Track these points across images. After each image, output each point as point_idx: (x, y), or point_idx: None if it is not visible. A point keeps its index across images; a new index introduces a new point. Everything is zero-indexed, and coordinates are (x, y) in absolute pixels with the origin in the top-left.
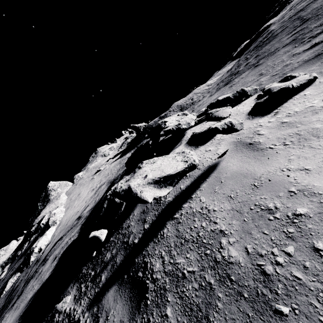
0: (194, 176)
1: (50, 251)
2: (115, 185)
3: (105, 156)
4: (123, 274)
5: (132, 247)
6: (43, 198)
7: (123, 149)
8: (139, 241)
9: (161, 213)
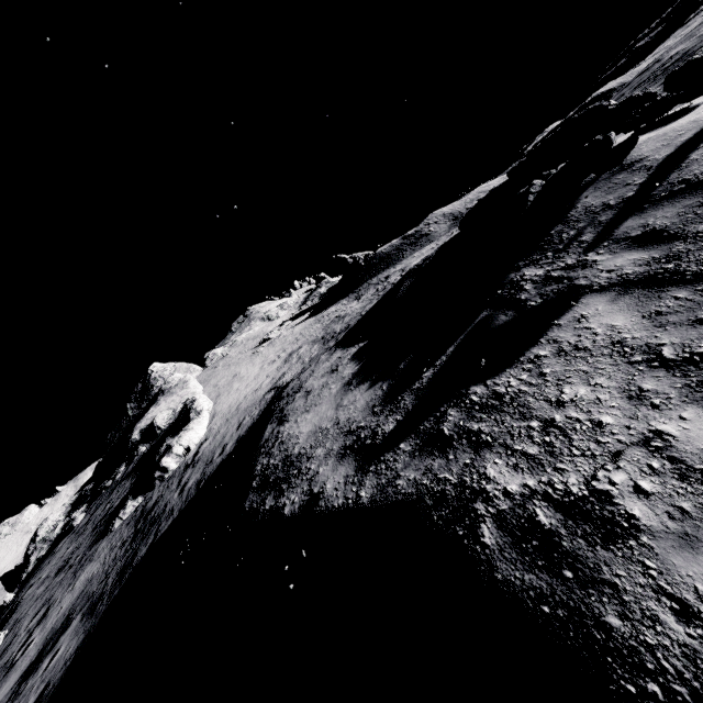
0: (702, 124)
1: (283, 393)
2: (537, 181)
3: (270, 319)
4: (637, 209)
5: (627, 199)
6: (138, 393)
7: (313, 305)
8: (638, 191)
9: (661, 164)
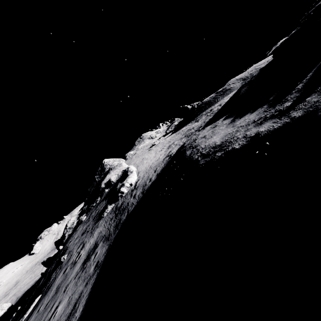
0: None
1: (184, 145)
2: None
3: (152, 138)
4: None
5: None
6: (99, 171)
7: (172, 130)
8: None
9: None
